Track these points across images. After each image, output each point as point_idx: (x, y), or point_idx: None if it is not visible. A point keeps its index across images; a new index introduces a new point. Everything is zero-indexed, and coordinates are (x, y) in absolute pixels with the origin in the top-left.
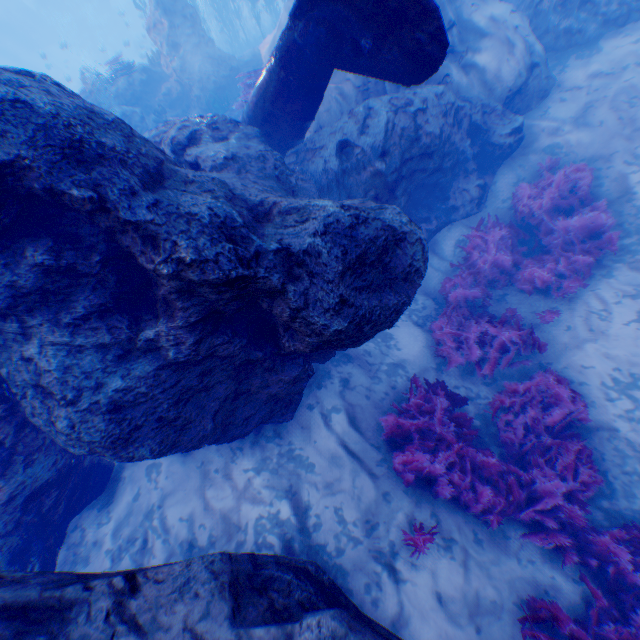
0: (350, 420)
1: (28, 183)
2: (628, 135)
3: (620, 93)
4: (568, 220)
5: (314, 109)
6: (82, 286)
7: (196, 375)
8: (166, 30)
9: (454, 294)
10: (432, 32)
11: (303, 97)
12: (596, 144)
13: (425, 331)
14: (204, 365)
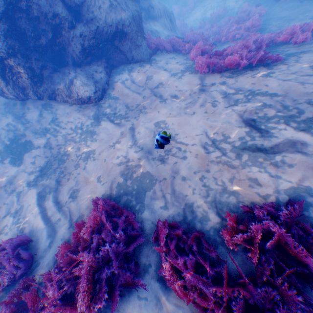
0: None
1: None
2: None
3: None
4: None
5: None
6: None
7: None
8: None
9: None
10: None
11: None
12: None
13: None
14: None
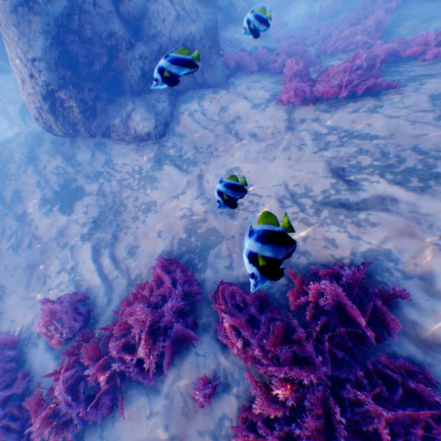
0: None
1: None
2: None
3: None
4: None
5: None
6: None
7: None
8: None
9: None
10: None
11: None
12: None
13: None
14: None
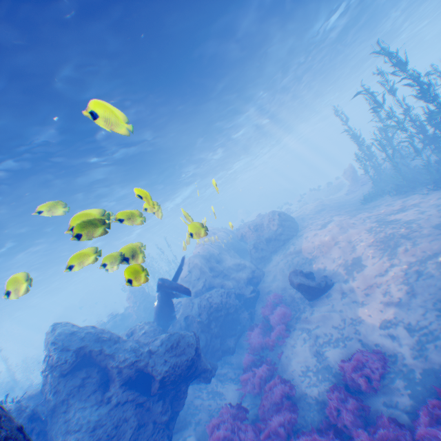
0: (195, 436)
1: (86, 350)
2: (286, 279)
3: (279, 269)
4: (273, 314)
5: (172, 308)
6: (90, 382)
7: (122, 411)
8: (132, 297)
9: (246, 361)
10: (183, 287)
11: (167, 306)
12: (280, 285)
13: (239, 385)
14: (125, 405)
